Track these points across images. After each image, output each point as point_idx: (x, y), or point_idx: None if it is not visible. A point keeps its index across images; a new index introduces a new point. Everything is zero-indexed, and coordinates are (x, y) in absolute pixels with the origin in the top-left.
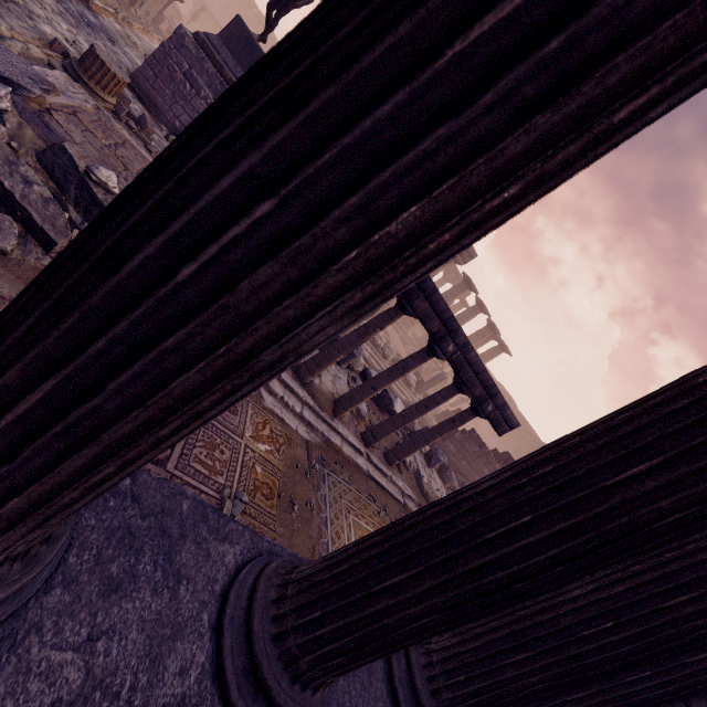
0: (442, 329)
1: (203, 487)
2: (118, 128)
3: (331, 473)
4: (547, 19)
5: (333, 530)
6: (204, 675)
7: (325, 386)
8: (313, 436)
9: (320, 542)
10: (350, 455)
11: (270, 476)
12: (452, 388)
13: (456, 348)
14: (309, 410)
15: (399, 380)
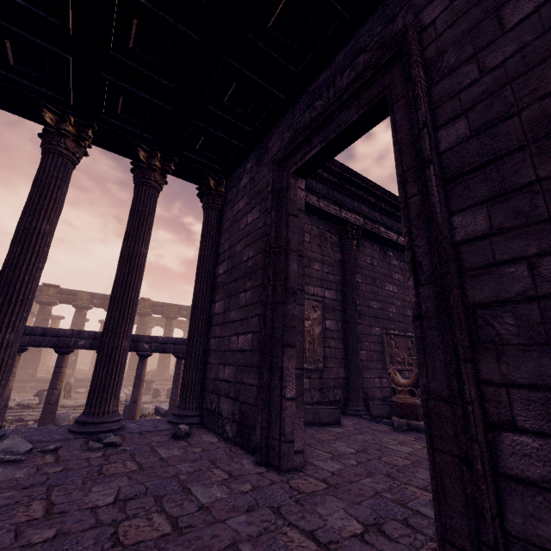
0: (131, 343)
1: None
2: None
3: None
4: None
5: None
6: None
7: None
8: None
9: None
10: None
11: None
12: (177, 361)
13: (149, 344)
14: None
15: None
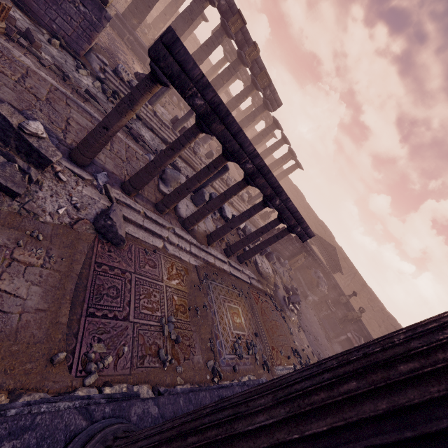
0: (272, 193)
1: (151, 322)
2: (18, 57)
3: (212, 281)
4: None
5: (218, 316)
6: None
7: (200, 228)
8: (198, 262)
9: (214, 326)
10: (220, 266)
11: (182, 299)
12: (277, 221)
13: (281, 202)
14: (194, 246)
15: (237, 198)
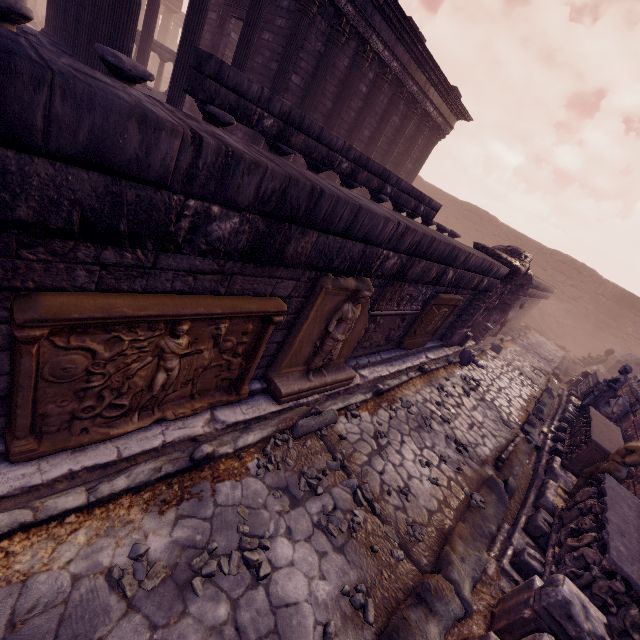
0: None
1: None
2: None
3: None
4: None
5: None
6: None
7: None
8: None
9: None
10: None
11: None
12: (161, 62)
13: None
14: None
15: None
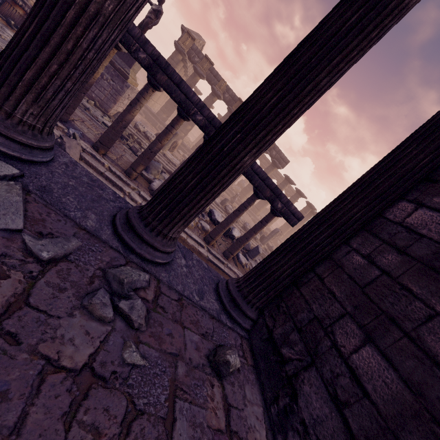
0: None
1: None
2: None
3: None
4: None
5: None
6: None
7: None
8: None
9: None
10: (193, 245)
11: None
12: (252, 196)
13: None
14: None
15: None
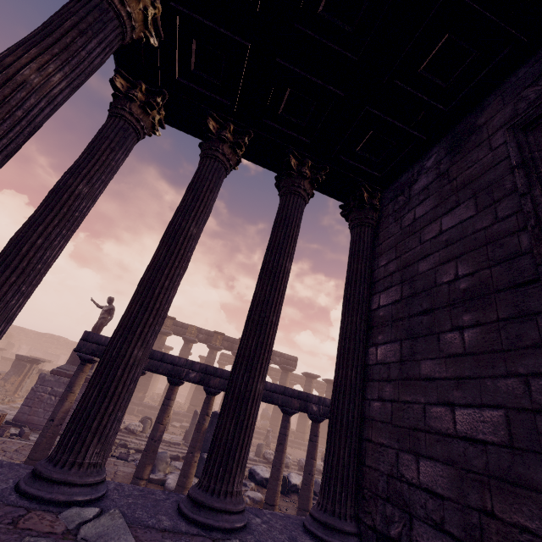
0: None
1: None
2: None
3: None
4: (1, 265)
5: None
6: (7, 489)
7: None
8: None
9: None
10: None
11: None
12: (283, 416)
13: None
14: None
15: None
